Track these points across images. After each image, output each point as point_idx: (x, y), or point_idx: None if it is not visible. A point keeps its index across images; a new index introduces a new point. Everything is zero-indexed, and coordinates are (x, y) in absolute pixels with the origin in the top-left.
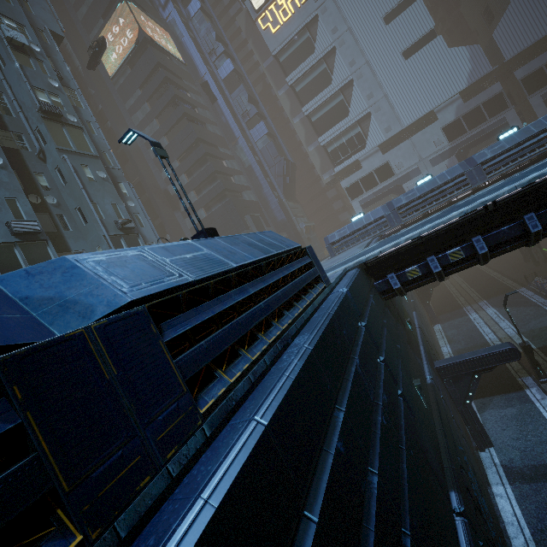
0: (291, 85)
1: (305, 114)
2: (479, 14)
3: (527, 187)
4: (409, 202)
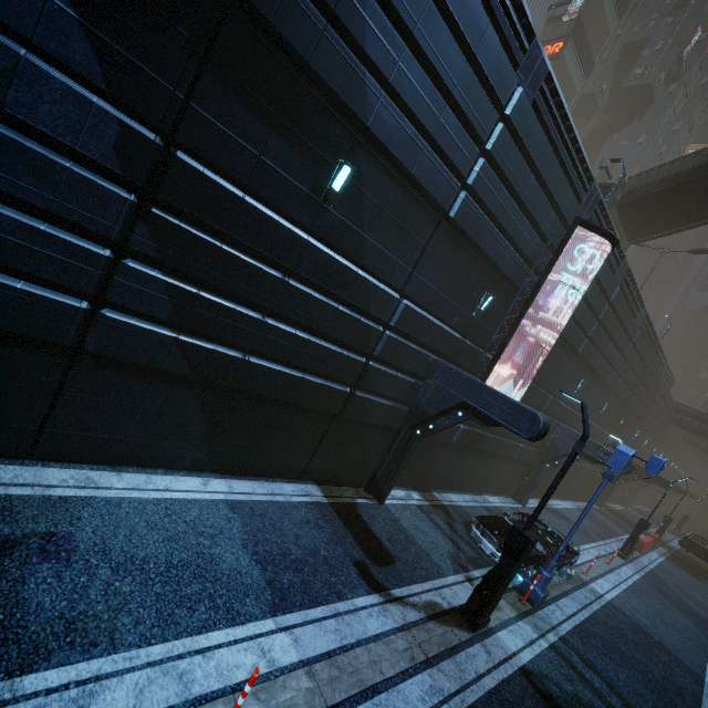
0: None
1: None
2: None
3: None
4: None
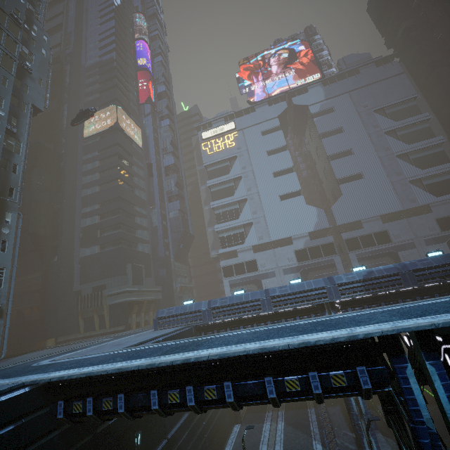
0: (209, 186)
1: (211, 206)
2: (330, 192)
3: (157, 366)
4: (221, 306)
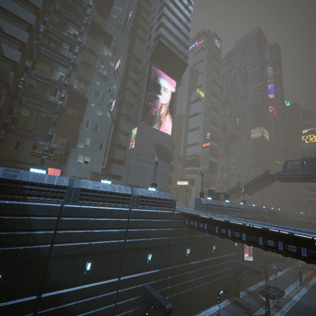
0: None
1: None
2: None
3: None
4: None
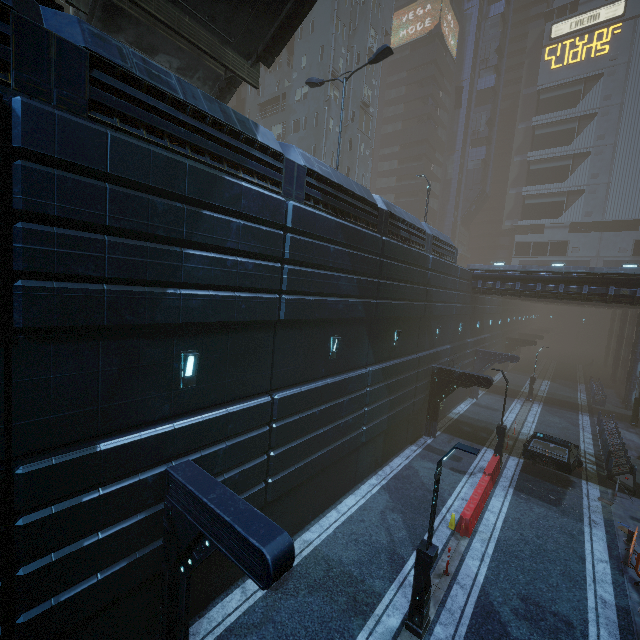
0: (534, 125)
1: (528, 159)
2: None
3: (545, 273)
4: None
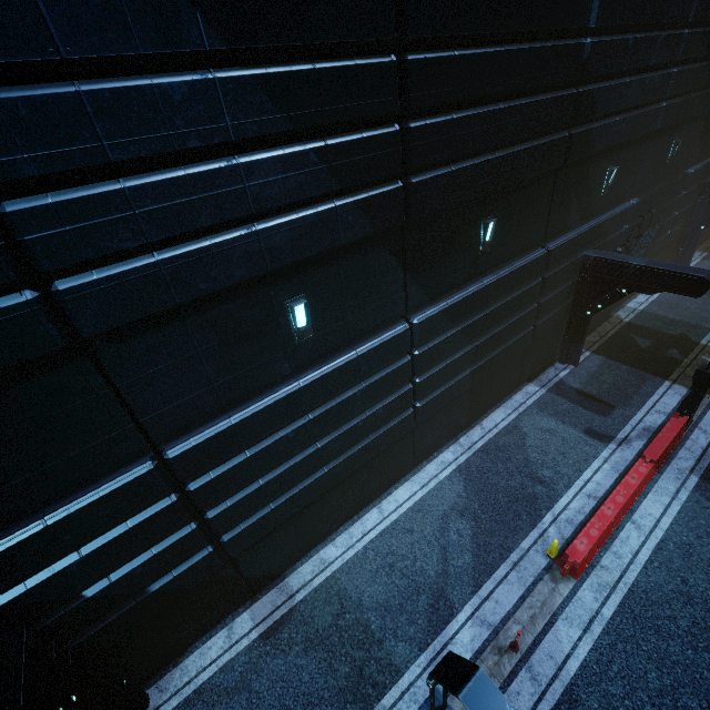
0: None
1: None
2: None
3: None
4: None
